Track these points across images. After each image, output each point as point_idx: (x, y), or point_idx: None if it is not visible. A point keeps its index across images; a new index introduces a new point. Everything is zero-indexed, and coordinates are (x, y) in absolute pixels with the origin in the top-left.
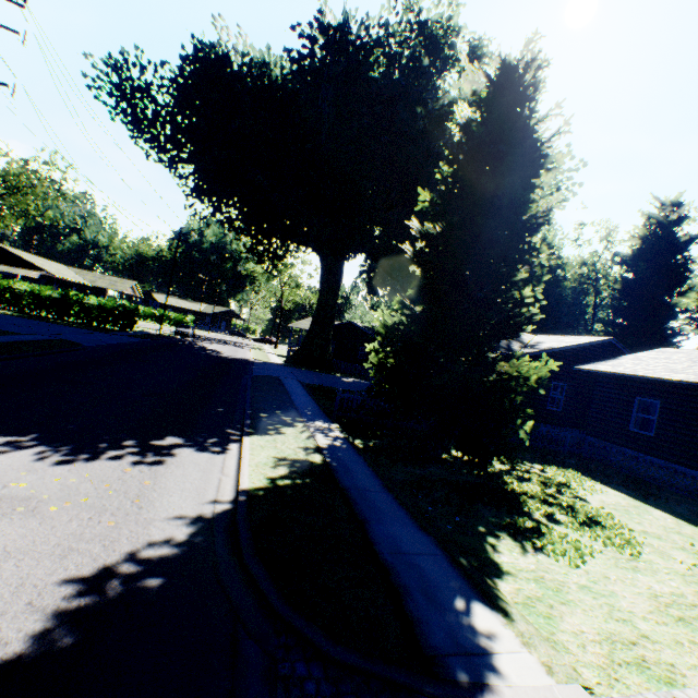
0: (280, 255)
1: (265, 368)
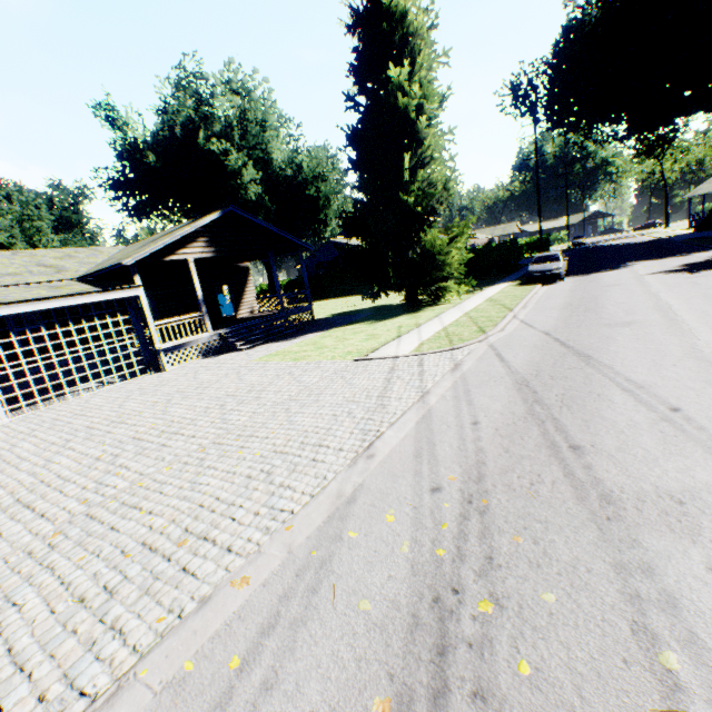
0: (669, 139)
1: (682, 237)
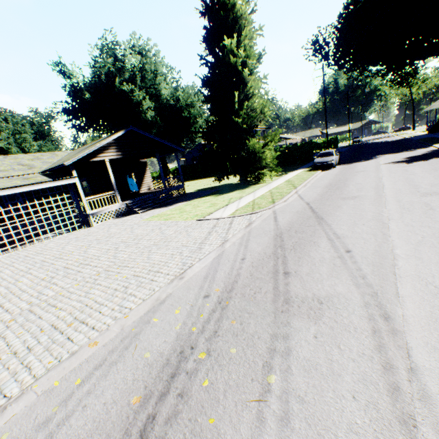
0: (412, 75)
1: (418, 137)
